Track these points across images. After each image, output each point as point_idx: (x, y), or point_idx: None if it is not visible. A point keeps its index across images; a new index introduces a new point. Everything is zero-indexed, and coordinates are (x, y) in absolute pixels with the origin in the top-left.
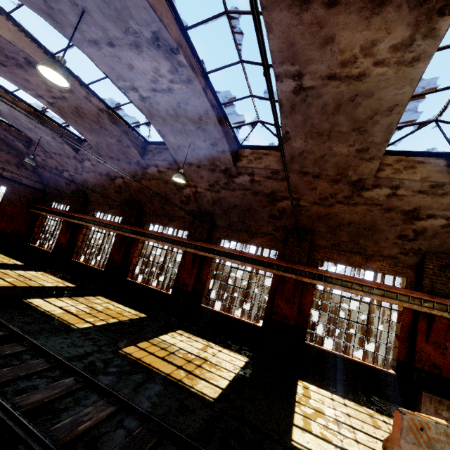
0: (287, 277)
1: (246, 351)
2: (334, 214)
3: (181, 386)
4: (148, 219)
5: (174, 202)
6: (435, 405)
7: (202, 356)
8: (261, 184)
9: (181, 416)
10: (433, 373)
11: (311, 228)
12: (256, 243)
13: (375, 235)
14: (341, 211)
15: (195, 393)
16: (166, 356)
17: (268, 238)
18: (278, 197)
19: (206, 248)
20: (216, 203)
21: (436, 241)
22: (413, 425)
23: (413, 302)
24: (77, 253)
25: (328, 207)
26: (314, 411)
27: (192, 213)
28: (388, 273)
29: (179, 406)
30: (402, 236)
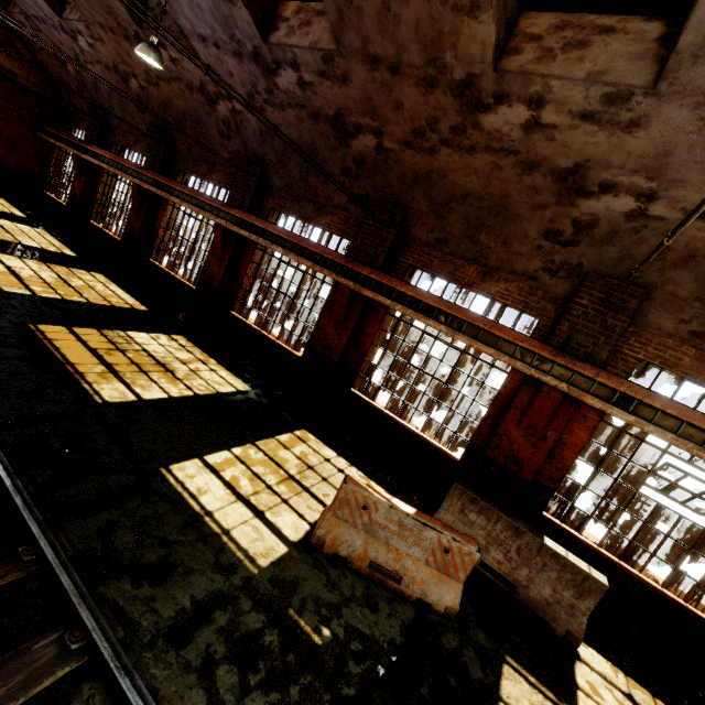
0: (341, 284)
1: (264, 383)
2: (440, 173)
3: (71, 378)
4: (183, 166)
5: (212, 134)
6: (465, 502)
7: (169, 366)
8: (317, 92)
9: (15, 399)
10: (507, 469)
11: (406, 203)
12: (323, 224)
13: (506, 227)
14: (450, 165)
15: (83, 389)
16: (103, 349)
17: (342, 217)
18: (348, 128)
19: (242, 221)
20: (265, 138)
21: (613, 251)
22: (354, 499)
23: (519, 357)
24: (96, 213)
25: (429, 154)
26: (266, 459)
27: (237, 158)
28: (512, 306)
29: (32, 391)
30: (552, 233)
